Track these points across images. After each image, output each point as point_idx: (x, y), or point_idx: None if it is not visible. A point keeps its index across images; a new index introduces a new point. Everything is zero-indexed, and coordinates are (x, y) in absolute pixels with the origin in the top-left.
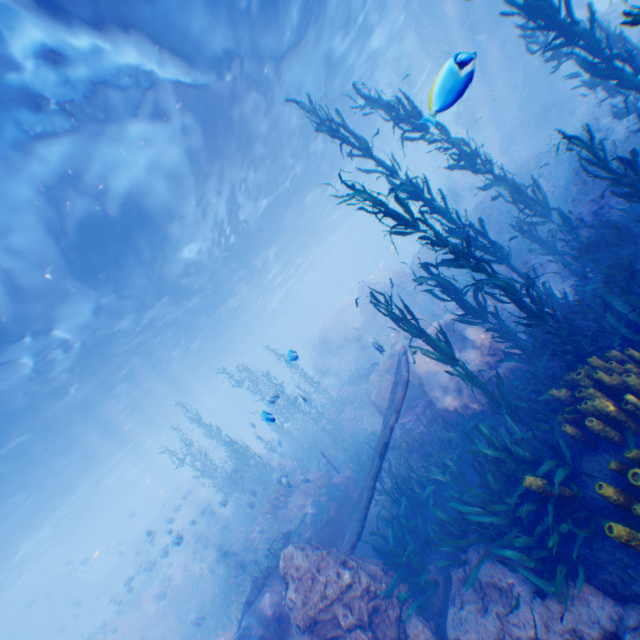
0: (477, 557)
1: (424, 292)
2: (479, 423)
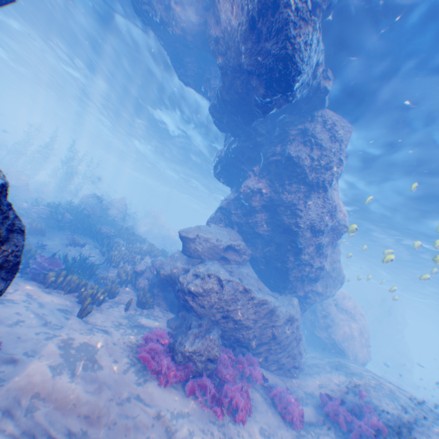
0: None
1: None
2: None
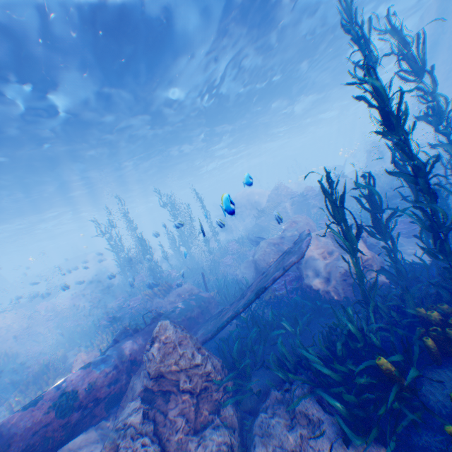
0: (299, 391)
1: (319, 209)
2: (347, 306)
